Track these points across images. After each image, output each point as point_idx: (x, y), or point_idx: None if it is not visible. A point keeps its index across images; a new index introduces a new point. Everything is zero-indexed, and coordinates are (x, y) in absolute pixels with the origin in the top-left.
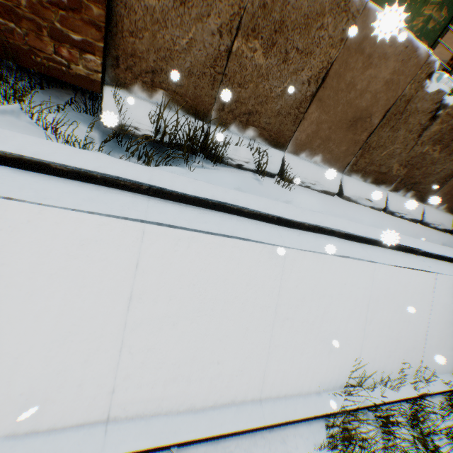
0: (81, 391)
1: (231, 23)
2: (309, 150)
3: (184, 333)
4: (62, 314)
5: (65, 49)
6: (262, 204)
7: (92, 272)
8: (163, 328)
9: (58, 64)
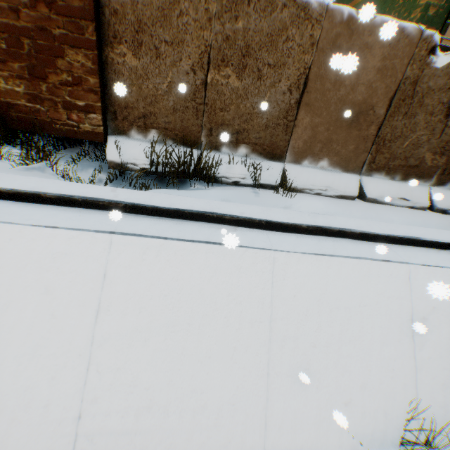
0: (47, 413)
1: (201, 60)
2: (311, 156)
3: (157, 351)
4: (33, 326)
5: (74, 114)
6: (248, 210)
7: (62, 284)
8: (133, 345)
9: (71, 126)
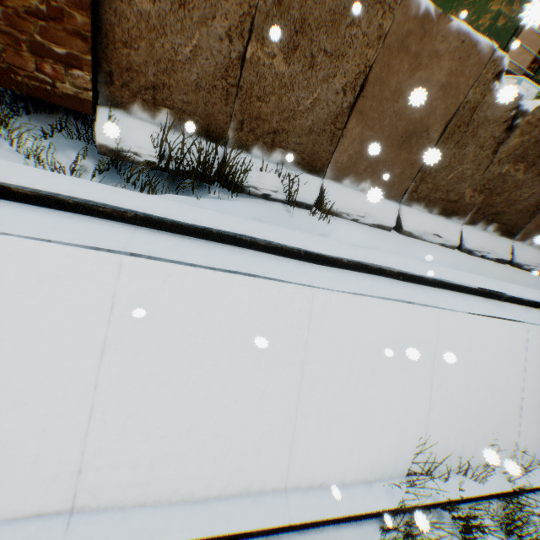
0: (36, 470)
1: (241, 25)
2: (354, 175)
3: (177, 396)
4: (13, 368)
5: (48, 65)
6: (285, 236)
7: (53, 316)
8: (148, 389)
9: (42, 83)
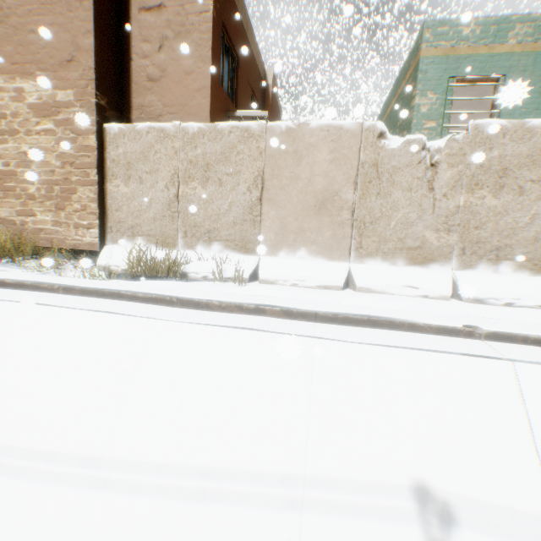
0: None
1: (172, 180)
2: (287, 247)
3: (9, 411)
4: None
5: (81, 231)
6: (170, 290)
7: None
8: None
9: (78, 240)
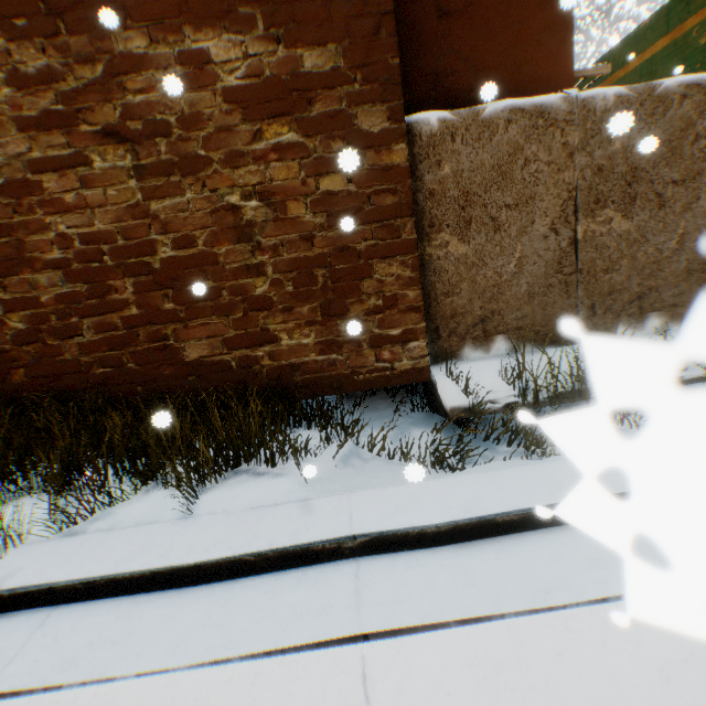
0: None
1: (562, 211)
2: None
3: None
4: None
5: (385, 350)
6: None
7: None
8: None
9: (380, 371)
